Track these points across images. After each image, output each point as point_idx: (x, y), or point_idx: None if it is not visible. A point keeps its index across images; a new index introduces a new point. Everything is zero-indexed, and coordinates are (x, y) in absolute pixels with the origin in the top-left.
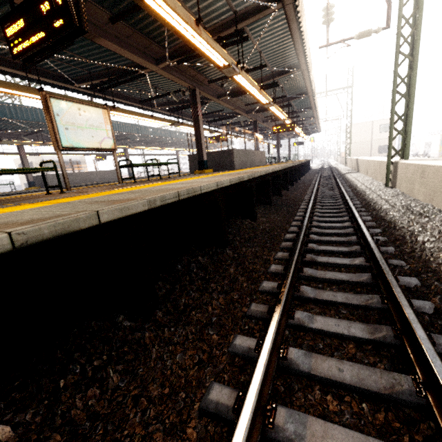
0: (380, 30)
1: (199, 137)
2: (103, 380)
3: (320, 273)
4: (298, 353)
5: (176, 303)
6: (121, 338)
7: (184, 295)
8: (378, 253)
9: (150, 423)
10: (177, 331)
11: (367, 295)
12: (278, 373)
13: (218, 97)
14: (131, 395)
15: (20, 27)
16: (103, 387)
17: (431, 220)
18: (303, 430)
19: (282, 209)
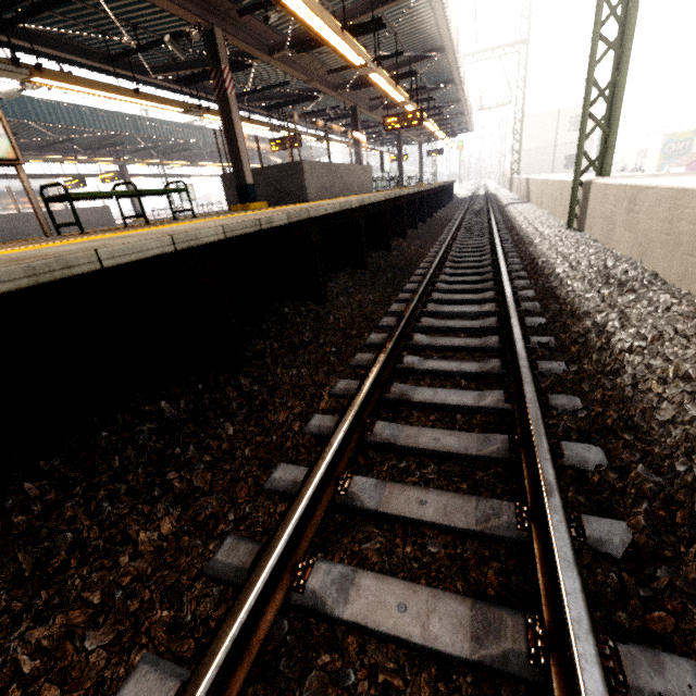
0: None
1: (233, 137)
2: None
3: (407, 434)
4: None
5: (52, 544)
6: None
7: (80, 519)
8: (530, 383)
9: None
10: (2, 647)
11: (490, 503)
12: None
13: (271, 52)
14: None
15: None
16: None
17: (641, 299)
18: None
19: (384, 277)
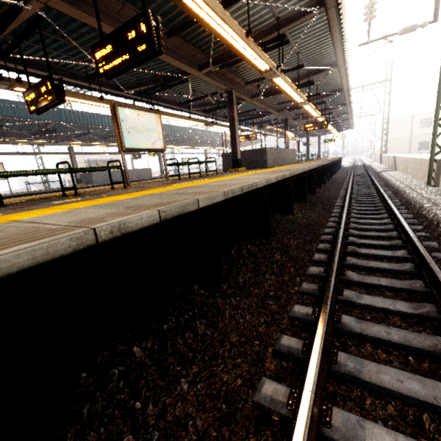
0: (427, 24)
1: (234, 137)
2: (193, 329)
3: (362, 262)
4: (350, 319)
5: (236, 280)
6: (199, 302)
7: (241, 274)
8: (421, 246)
9: (236, 357)
10: (241, 300)
11: (410, 281)
12: (333, 333)
13: (252, 97)
14: (217, 339)
15: (108, 52)
16: (194, 333)
17: None
18: (360, 368)
19: (317, 206)
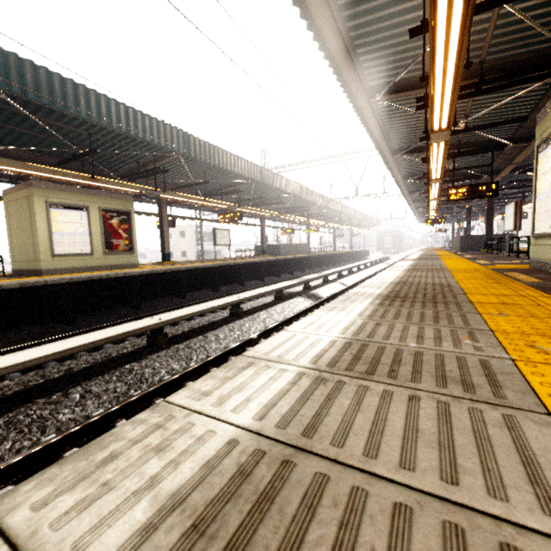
0: None
1: (488, 223)
2: None
3: None
4: None
5: None
6: None
7: None
8: None
9: None
10: None
11: None
12: None
13: None
14: None
15: None
16: None
17: None
18: None
19: None
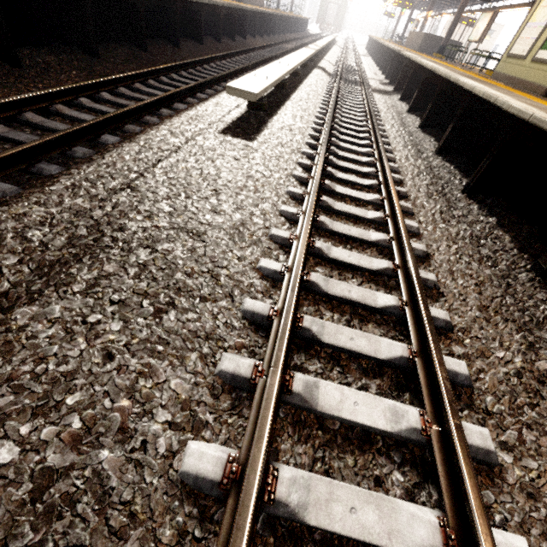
0: None
1: (453, 25)
2: None
3: None
4: None
5: None
6: None
7: None
8: None
9: None
10: None
11: None
12: None
13: None
14: None
15: None
16: None
17: None
18: None
19: None
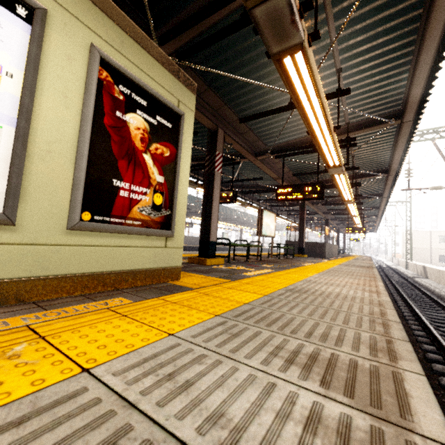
0: None
1: (301, 231)
2: None
3: None
4: None
5: None
6: None
7: None
8: None
9: None
10: None
11: None
12: None
13: (312, 204)
14: None
15: (288, 191)
16: None
17: None
18: None
19: None
